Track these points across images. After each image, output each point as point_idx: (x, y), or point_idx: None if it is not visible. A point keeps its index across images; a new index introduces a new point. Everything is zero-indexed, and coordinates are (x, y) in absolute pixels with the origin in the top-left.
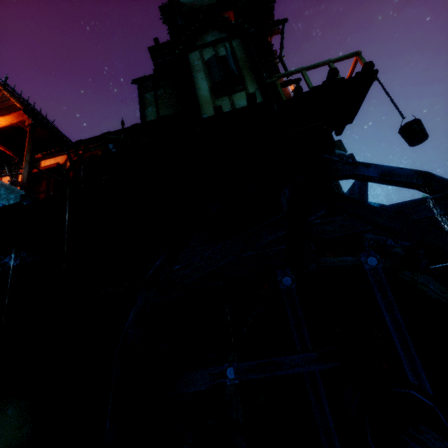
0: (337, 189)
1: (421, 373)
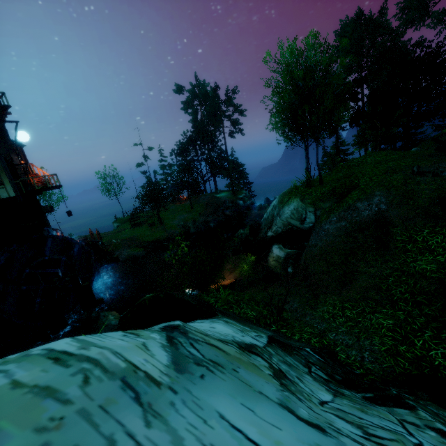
0: (46, 219)
1: (59, 271)
